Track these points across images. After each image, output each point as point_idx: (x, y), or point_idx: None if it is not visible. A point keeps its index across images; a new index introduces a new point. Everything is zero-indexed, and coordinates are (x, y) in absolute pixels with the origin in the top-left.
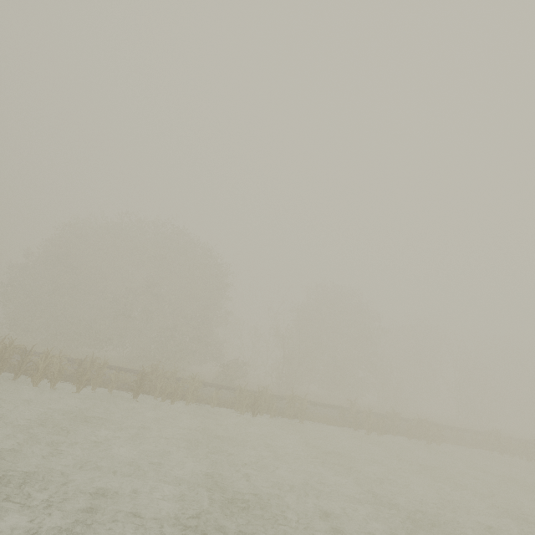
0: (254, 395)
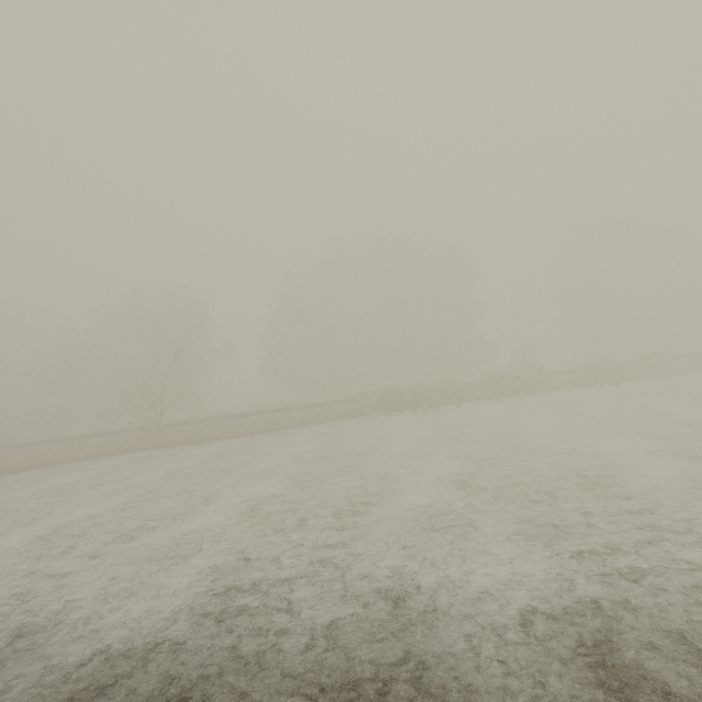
0: (609, 367)
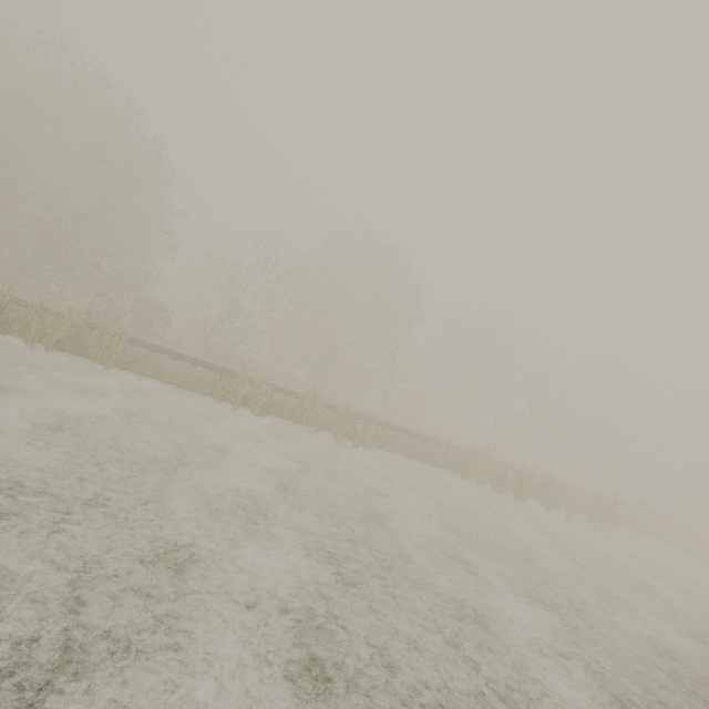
0: None
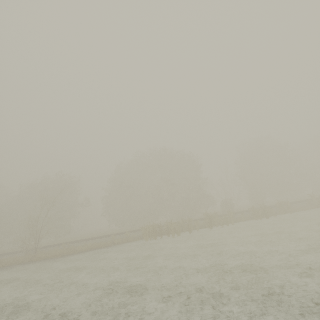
0: (262, 209)
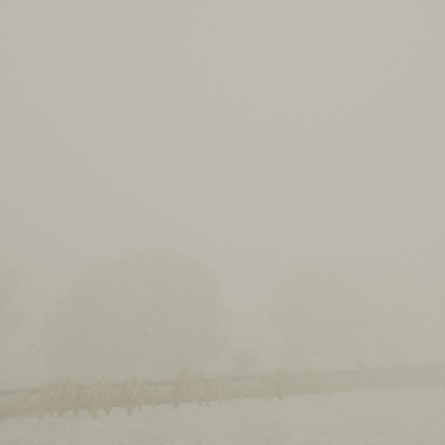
0: (274, 379)
